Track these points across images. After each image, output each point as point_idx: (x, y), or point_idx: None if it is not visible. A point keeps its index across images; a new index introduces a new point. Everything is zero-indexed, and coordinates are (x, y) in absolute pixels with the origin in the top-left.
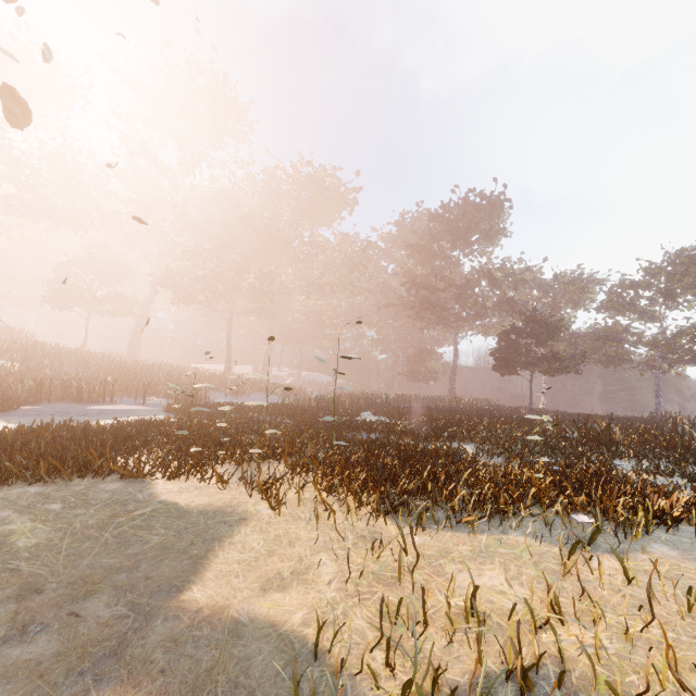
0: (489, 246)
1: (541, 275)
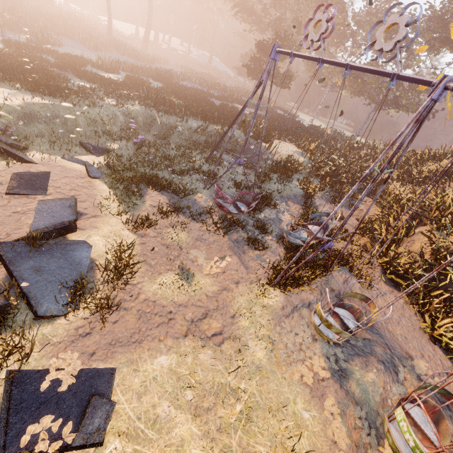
0: None
1: None
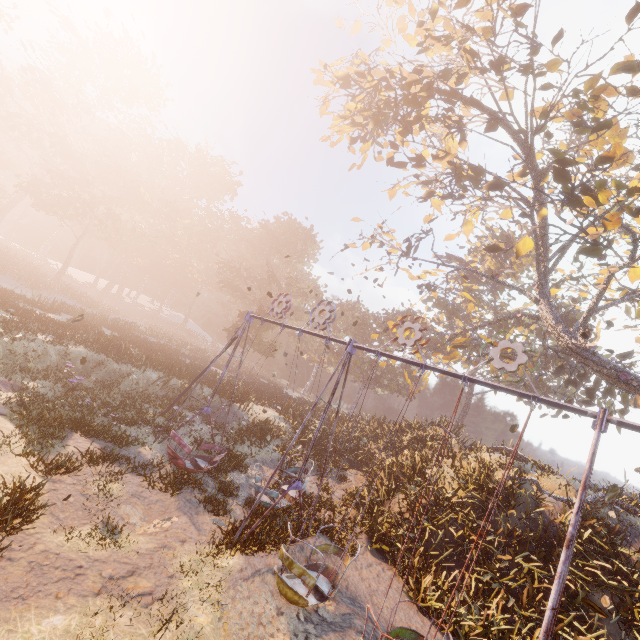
0: (304, 263)
1: (321, 296)
